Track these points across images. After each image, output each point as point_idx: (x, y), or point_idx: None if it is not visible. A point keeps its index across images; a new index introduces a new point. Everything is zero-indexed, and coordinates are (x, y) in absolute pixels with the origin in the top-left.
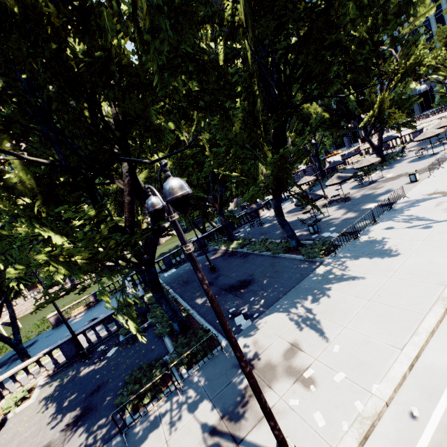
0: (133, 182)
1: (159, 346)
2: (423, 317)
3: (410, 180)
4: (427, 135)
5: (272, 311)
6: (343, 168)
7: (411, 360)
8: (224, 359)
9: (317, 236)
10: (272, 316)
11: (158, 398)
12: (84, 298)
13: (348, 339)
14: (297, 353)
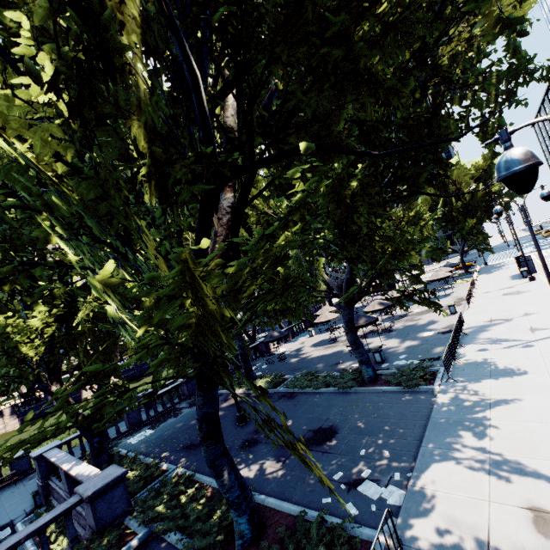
0: (230, 226)
1: None
2: None
3: (450, 312)
4: (440, 276)
5: (427, 462)
6: None
7: None
8: None
9: (389, 365)
10: (437, 470)
11: None
12: None
13: None
14: None
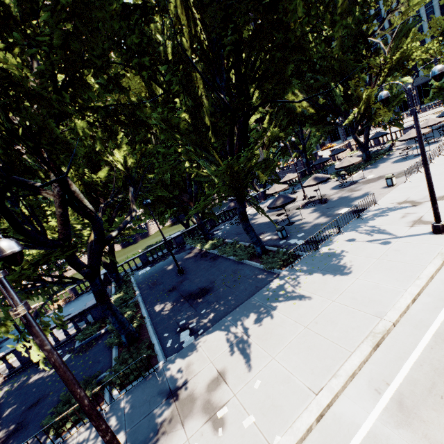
0: (64, 193)
1: (106, 357)
2: (349, 355)
3: (387, 184)
4: (412, 135)
5: (215, 329)
6: (331, 164)
7: (321, 410)
8: (154, 383)
9: (284, 242)
10: (213, 336)
11: (82, 423)
12: (63, 292)
13: (272, 373)
14: (221, 385)
